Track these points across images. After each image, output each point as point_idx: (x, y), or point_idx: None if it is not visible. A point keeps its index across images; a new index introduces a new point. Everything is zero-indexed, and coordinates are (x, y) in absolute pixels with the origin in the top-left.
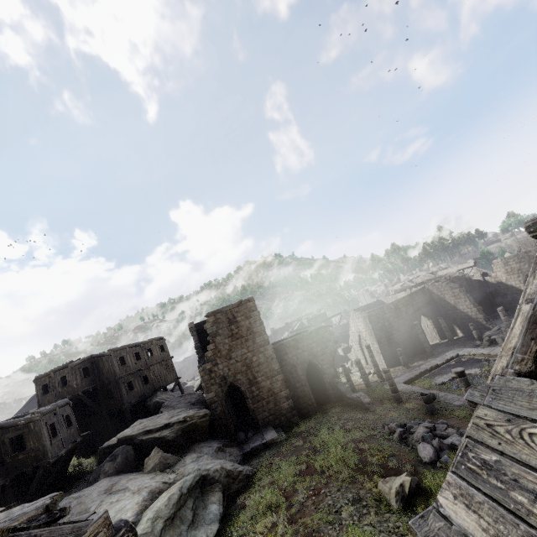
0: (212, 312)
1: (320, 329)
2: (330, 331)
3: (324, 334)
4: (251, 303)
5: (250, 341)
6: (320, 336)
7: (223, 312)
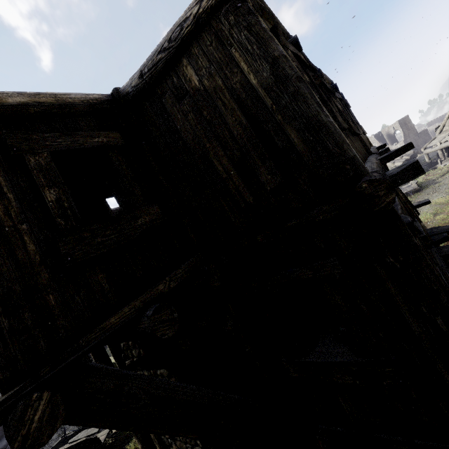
0: (399, 120)
1: (424, 131)
2: (427, 132)
3: (426, 132)
4: (408, 117)
5: (412, 131)
6: (425, 133)
7: (402, 120)
